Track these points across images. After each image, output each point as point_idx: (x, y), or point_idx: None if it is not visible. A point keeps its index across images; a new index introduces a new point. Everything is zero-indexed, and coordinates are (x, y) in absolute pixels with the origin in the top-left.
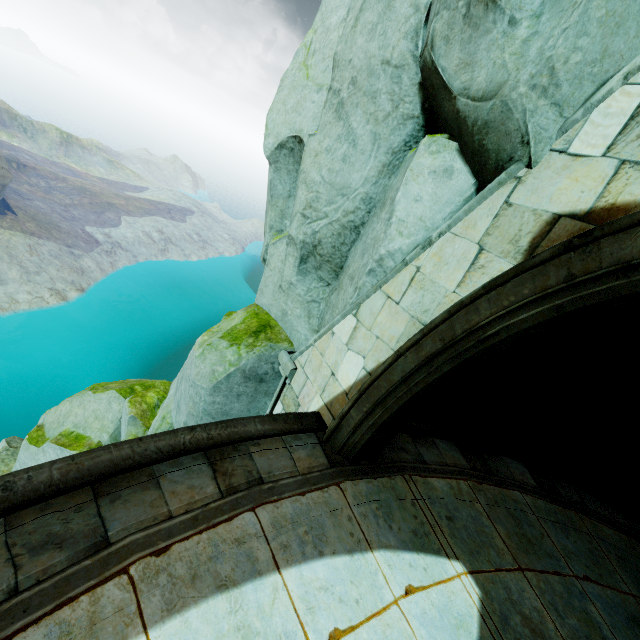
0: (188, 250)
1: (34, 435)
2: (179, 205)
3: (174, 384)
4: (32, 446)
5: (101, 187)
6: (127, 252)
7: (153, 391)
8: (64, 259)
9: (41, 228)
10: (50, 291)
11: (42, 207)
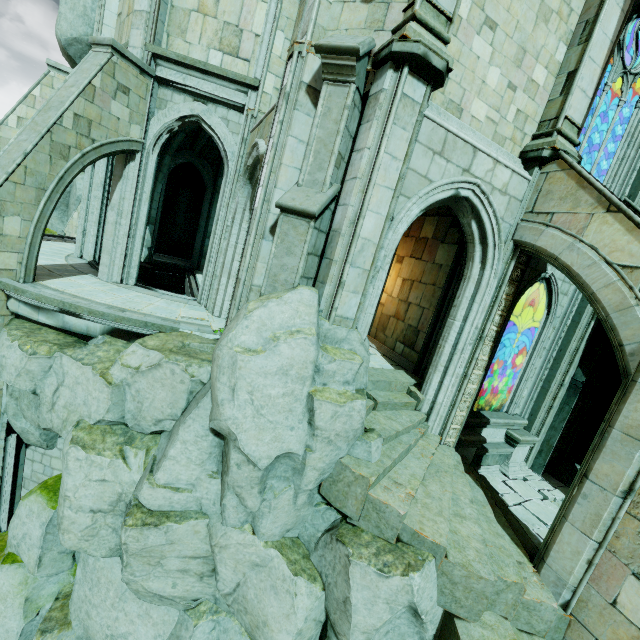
0: None
1: None
2: None
3: None
4: None
5: None
6: None
7: None
8: None
9: None
10: None
11: None
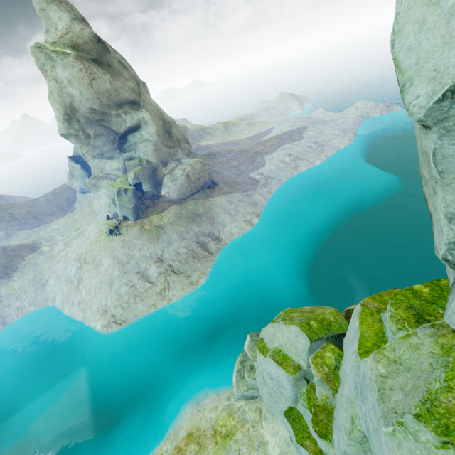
0: (311, 159)
1: (260, 346)
2: (295, 128)
3: (347, 355)
4: (261, 354)
5: (249, 144)
6: (274, 179)
7: (328, 349)
8: (245, 200)
9: (230, 187)
10: (244, 222)
11: (227, 174)
